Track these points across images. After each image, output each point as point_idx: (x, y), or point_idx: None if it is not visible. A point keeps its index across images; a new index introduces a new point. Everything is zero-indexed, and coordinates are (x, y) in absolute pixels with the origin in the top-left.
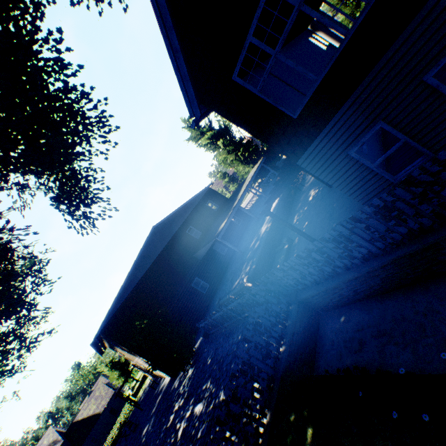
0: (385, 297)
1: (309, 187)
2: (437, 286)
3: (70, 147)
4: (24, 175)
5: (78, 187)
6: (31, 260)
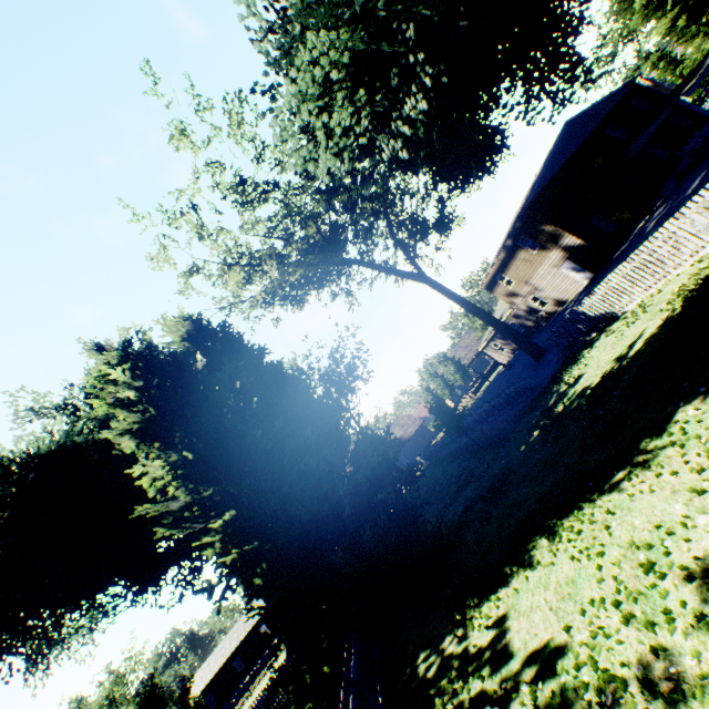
0: None
1: None
2: None
3: None
4: None
5: None
6: None
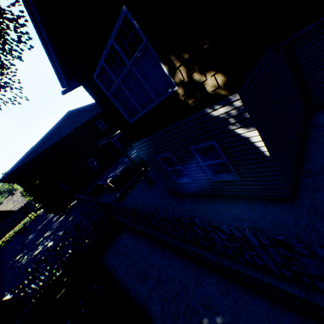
0: (141, 237)
1: None
2: (153, 247)
3: None
4: None
5: None
6: None
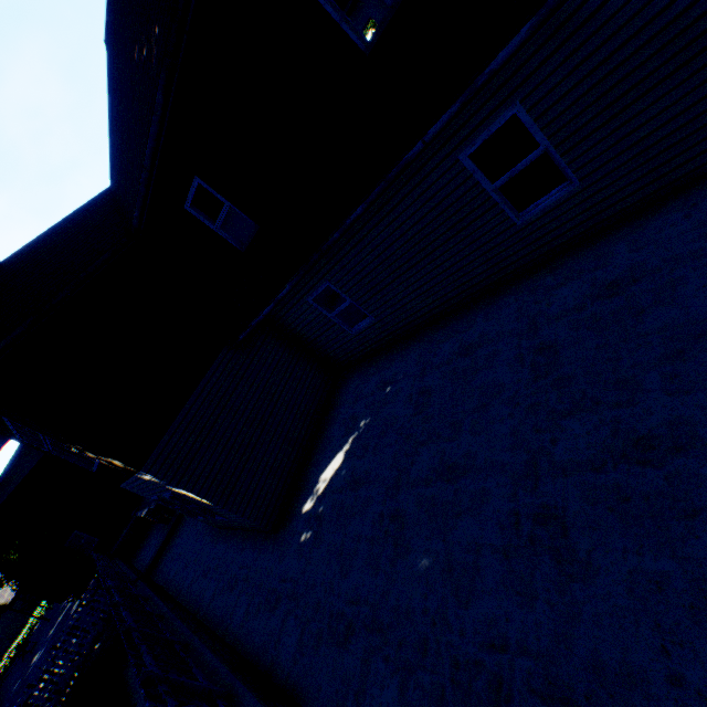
0: None
1: None
2: None
3: None
4: None
5: None
6: None
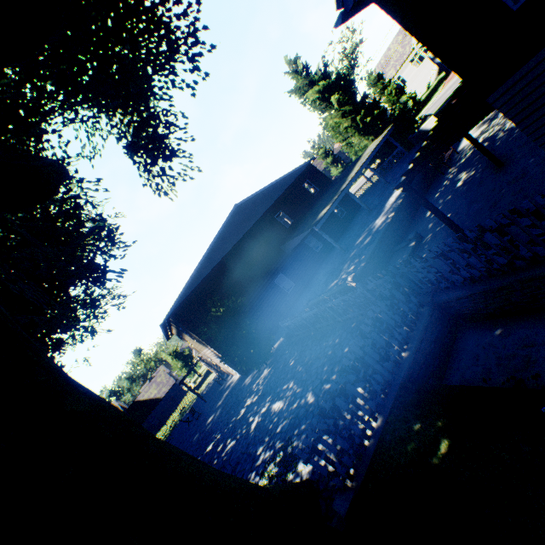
0: None
1: (458, 169)
2: None
3: (149, 75)
4: (97, 106)
5: (157, 132)
6: (100, 224)
